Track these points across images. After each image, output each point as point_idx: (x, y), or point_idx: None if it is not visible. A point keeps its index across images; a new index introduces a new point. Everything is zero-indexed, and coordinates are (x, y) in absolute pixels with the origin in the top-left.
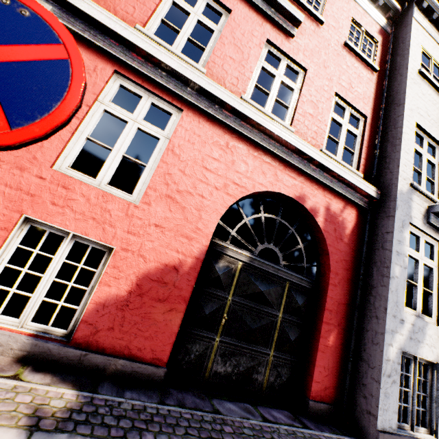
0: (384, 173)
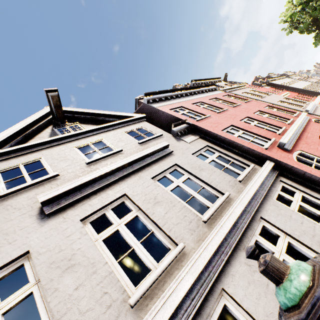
0: (314, 94)
